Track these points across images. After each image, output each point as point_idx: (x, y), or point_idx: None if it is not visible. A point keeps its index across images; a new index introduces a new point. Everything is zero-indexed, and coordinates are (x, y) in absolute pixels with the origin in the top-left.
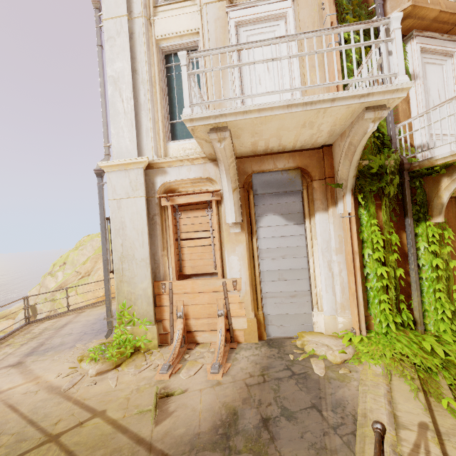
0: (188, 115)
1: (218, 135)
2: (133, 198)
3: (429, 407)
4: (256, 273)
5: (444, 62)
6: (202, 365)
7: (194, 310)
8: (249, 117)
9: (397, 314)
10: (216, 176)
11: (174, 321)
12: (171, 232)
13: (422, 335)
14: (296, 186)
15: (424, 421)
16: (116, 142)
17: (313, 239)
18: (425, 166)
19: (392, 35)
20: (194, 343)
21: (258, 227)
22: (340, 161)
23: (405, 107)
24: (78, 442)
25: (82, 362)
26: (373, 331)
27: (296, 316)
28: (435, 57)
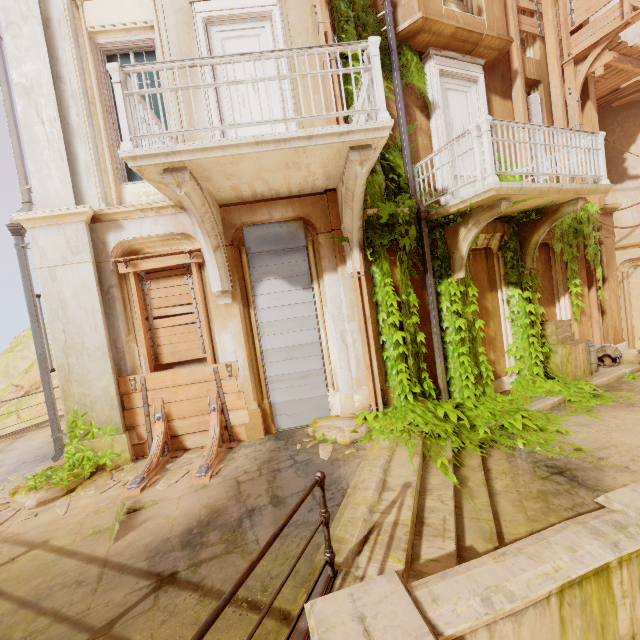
0: (128, 151)
1: (175, 178)
2: (74, 264)
3: (426, 470)
4: (258, 354)
5: (469, 89)
6: (188, 471)
7: (179, 408)
8: (211, 155)
9: (416, 384)
10: (194, 231)
11: (152, 426)
12: (137, 309)
13: (442, 404)
14: (298, 241)
15: (410, 481)
16: (39, 183)
17: (323, 305)
18: (442, 214)
19: (372, 62)
20: (182, 450)
21: (257, 295)
22: (342, 210)
23: (426, 142)
24: (7, 578)
25: (16, 494)
26: (392, 406)
27: (309, 401)
28: (458, 82)
